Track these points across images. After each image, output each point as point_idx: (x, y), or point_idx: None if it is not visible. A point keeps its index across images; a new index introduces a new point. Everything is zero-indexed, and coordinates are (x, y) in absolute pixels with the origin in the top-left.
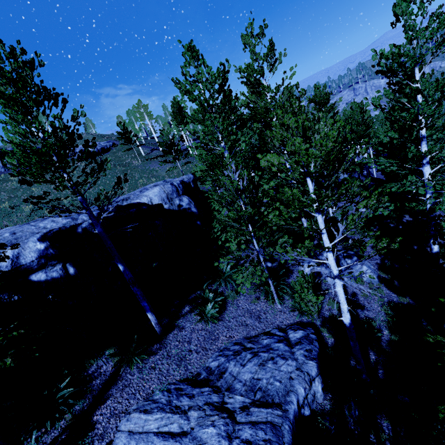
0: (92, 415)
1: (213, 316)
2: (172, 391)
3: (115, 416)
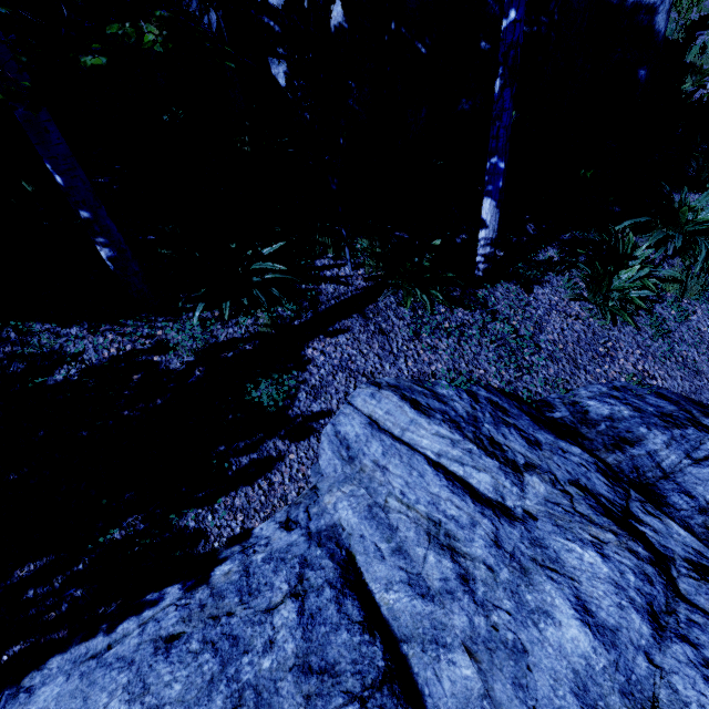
0: (305, 342)
1: (621, 305)
2: (482, 402)
3: (348, 373)
